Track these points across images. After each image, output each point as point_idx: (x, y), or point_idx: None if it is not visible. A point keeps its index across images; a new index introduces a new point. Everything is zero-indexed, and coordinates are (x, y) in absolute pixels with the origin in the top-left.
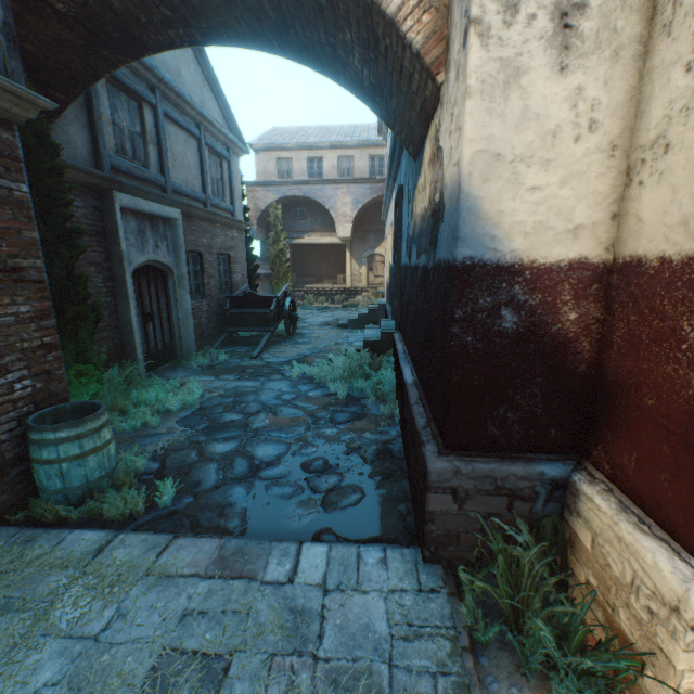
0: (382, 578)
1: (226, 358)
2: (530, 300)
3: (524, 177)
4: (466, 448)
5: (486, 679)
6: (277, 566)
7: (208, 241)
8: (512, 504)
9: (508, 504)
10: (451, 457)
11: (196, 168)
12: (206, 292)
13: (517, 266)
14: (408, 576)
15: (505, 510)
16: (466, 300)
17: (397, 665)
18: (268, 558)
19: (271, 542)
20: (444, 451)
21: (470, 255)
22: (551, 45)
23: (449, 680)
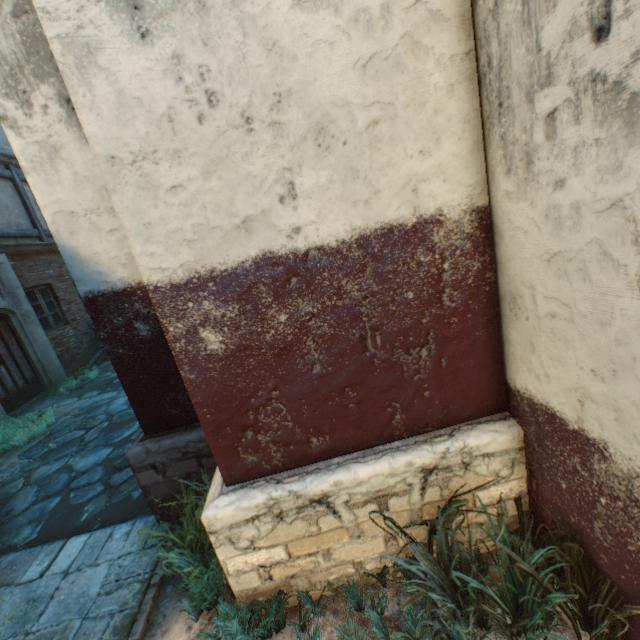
0: (118, 548)
1: (97, 374)
2: (153, 311)
3: (101, 224)
4: (161, 429)
5: (163, 602)
6: (37, 567)
7: (56, 270)
8: (201, 462)
9: (198, 463)
10: (148, 440)
11: (18, 207)
12: (68, 318)
13: (130, 289)
14: (140, 540)
15: (199, 467)
16: (105, 323)
17: (90, 616)
18: (33, 562)
19: (43, 547)
20: (144, 437)
21: (89, 290)
22: (71, 124)
23: (123, 614)
